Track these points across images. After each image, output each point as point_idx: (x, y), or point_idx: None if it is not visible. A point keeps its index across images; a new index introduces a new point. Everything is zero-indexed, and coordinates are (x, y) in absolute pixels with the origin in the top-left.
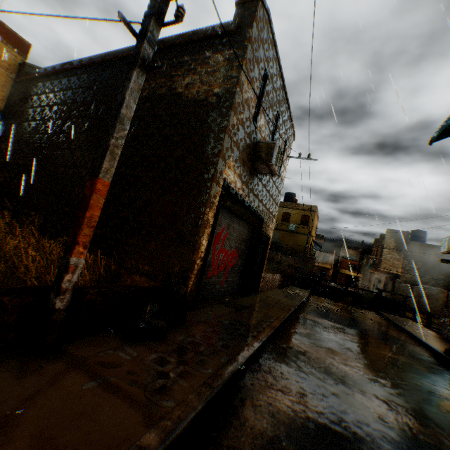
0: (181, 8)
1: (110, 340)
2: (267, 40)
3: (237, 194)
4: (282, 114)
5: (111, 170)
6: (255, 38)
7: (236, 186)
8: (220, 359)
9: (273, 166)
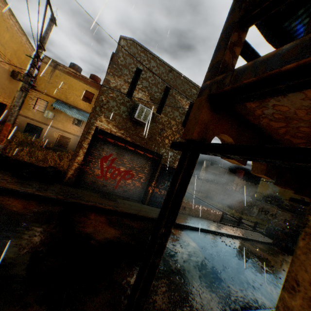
0: (31, 69)
1: (10, 174)
2: (136, 52)
3: (112, 135)
4: (176, 86)
5: (11, 120)
6: (119, 56)
7: (112, 131)
8: (23, 188)
9: (136, 118)
